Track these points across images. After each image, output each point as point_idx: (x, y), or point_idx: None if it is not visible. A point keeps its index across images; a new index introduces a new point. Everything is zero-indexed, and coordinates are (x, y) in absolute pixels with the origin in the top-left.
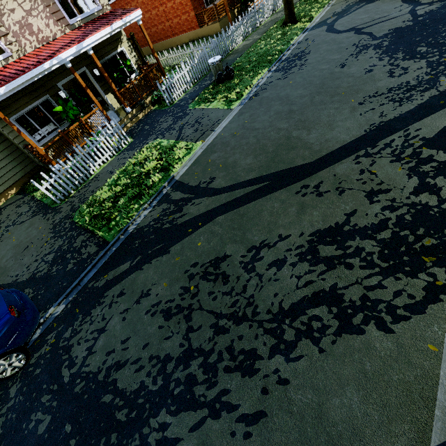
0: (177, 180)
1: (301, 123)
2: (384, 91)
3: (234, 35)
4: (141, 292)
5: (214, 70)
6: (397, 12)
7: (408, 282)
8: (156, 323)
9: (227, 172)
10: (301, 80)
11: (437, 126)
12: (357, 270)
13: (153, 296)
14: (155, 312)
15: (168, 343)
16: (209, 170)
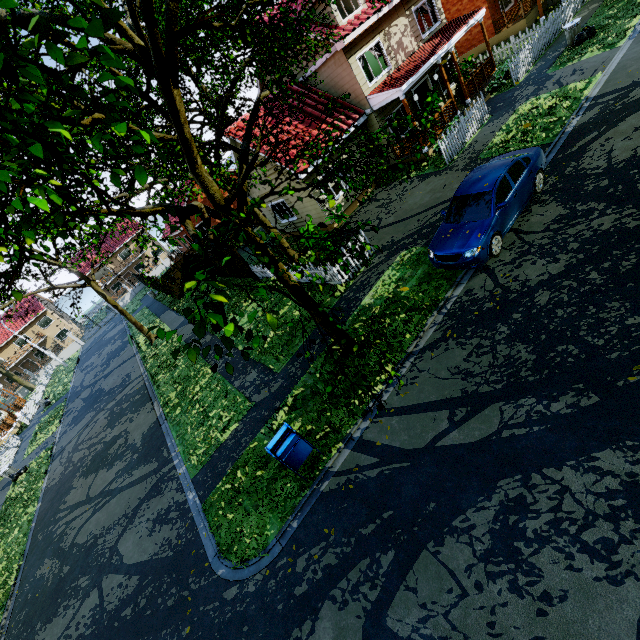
0: (594, 96)
1: None
2: None
3: (565, 13)
4: (633, 128)
5: (572, 33)
6: None
7: None
8: None
9: None
10: None
11: None
12: None
13: None
14: None
15: None
16: (636, 73)
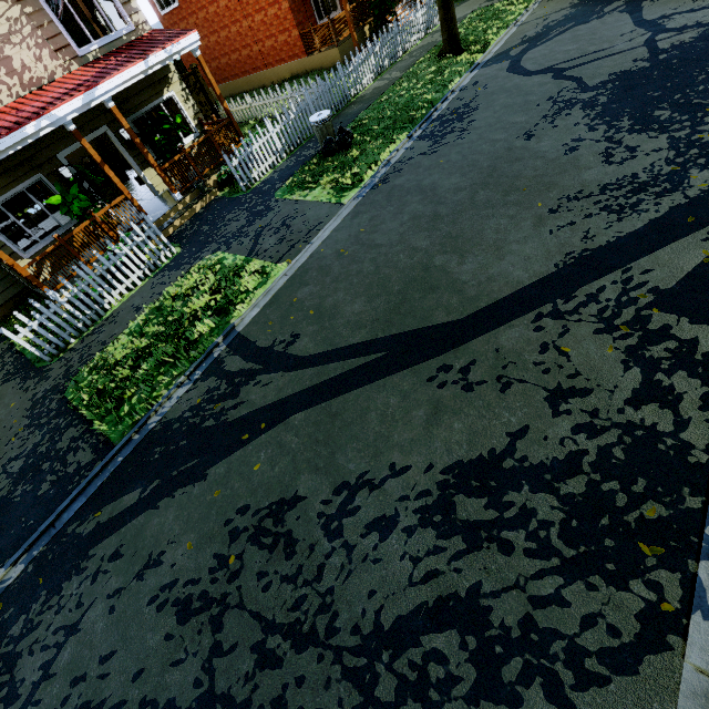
0: (239, 332)
1: (450, 241)
2: (593, 190)
3: (359, 72)
4: (149, 556)
5: (320, 133)
6: (625, 43)
7: (610, 598)
8: (163, 626)
9: (320, 326)
10: (459, 158)
11: (680, 267)
12: (520, 557)
13: (167, 567)
14: (165, 603)
15: (175, 676)
16: (292, 319)
